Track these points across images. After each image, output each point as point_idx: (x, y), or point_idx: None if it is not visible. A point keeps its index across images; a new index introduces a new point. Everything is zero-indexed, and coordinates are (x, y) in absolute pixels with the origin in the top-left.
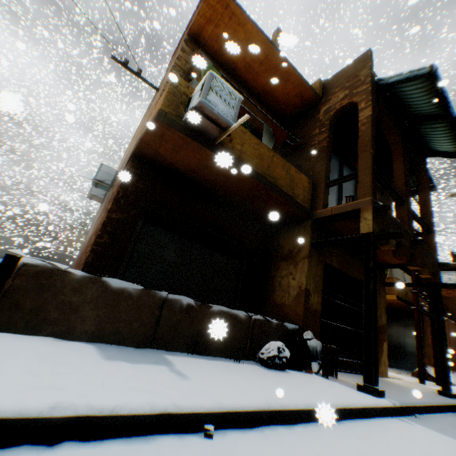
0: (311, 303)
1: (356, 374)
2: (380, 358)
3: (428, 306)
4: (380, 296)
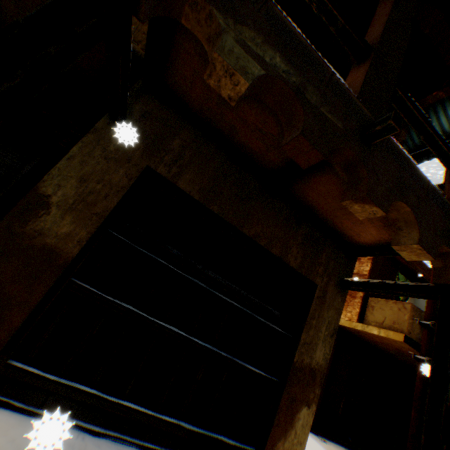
0: (40, 229)
1: None
2: (276, 440)
3: None
4: (324, 304)
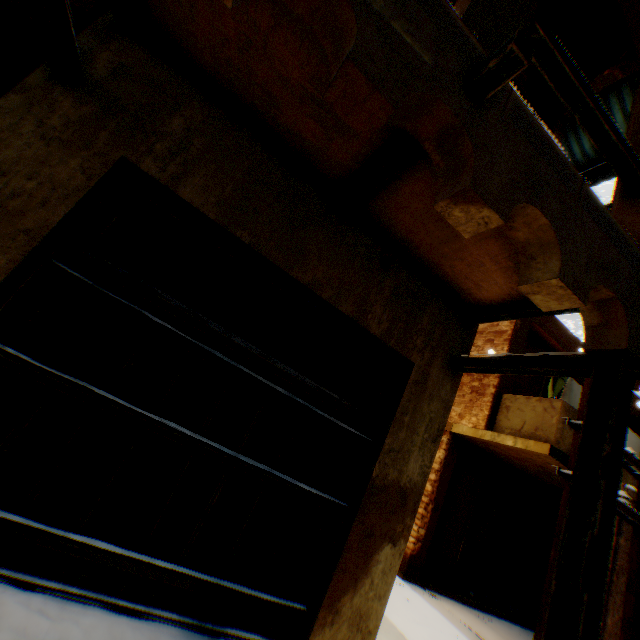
0: None
1: (139, 624)
2: (340, 593)
3: (637, 493)
4: (424, 393)
